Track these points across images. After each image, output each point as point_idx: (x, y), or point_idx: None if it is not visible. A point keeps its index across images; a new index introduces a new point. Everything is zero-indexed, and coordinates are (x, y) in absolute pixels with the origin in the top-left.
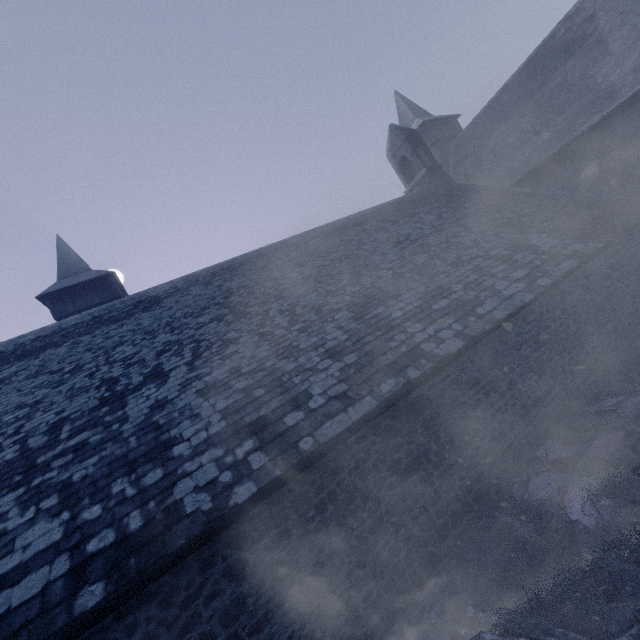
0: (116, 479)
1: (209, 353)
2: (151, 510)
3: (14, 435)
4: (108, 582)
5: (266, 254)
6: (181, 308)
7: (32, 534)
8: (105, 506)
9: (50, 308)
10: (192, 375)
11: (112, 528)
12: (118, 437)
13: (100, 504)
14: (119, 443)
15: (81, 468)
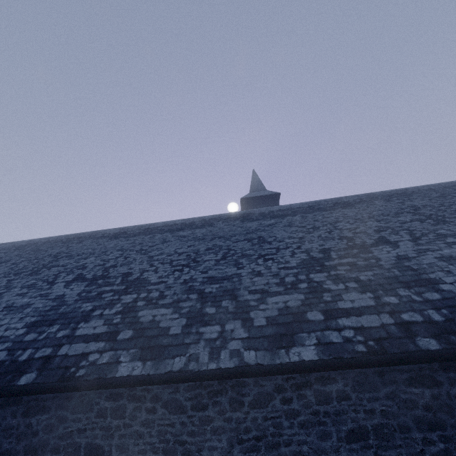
0: (397, 288)
1: (428, 238)
2: (446, 314)
3: (298, 249)
4: (438, 341)
5: (436, 189)
6: (374, 210)
7: (351, 296)
8: (399, 299)
9: (244, 206)
10: (421, 247)
11: (416, 313)
12: (380, 266)
13: (394, 297)
14: (384, 270)
15: (362, 275)
